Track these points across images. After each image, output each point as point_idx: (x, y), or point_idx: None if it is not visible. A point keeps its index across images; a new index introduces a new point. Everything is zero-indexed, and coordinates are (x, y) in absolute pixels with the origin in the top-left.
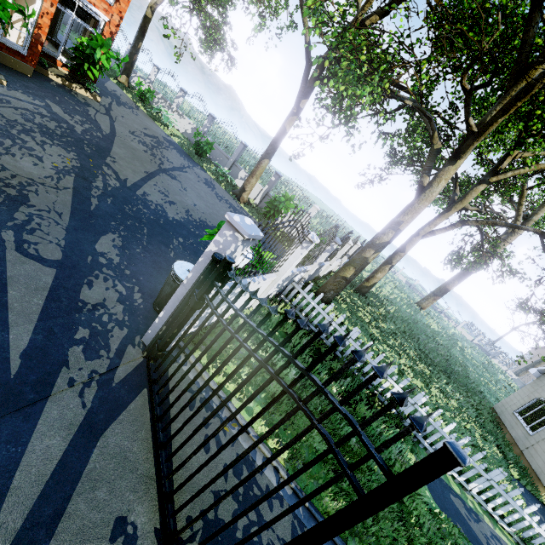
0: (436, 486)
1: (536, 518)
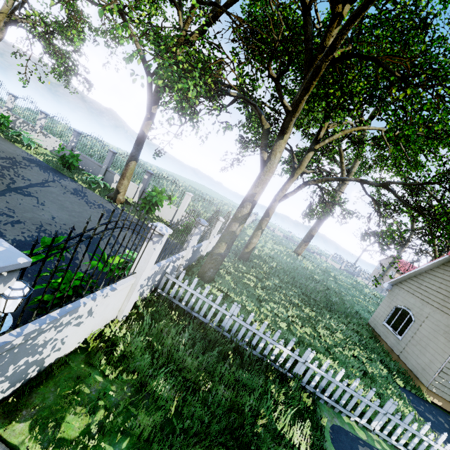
0: (344, 445)
1: (431, 436)
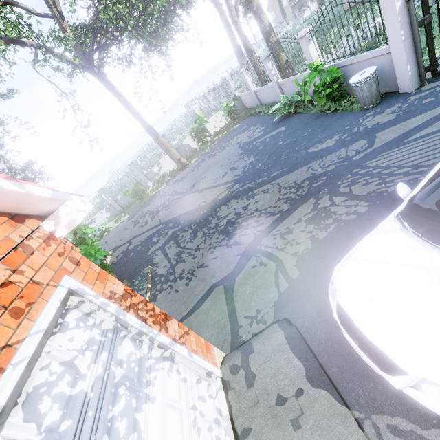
0: None
1: None
